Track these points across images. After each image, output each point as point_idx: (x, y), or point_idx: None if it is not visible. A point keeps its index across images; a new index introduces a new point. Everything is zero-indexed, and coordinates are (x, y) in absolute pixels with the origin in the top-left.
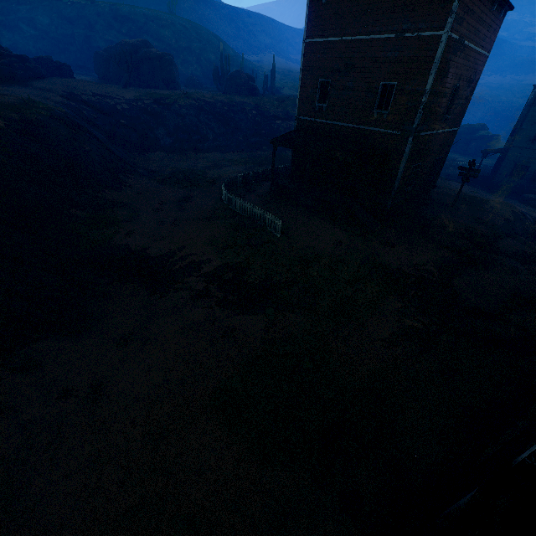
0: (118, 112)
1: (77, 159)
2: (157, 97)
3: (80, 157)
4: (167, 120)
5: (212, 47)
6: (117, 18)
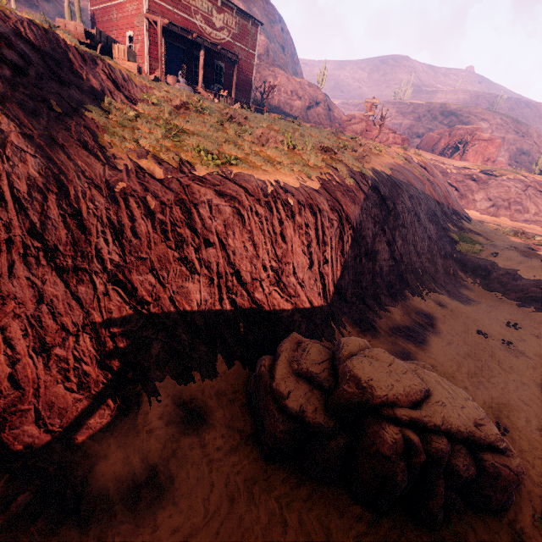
0: (447, 174)
1: (447, 193)
2: (484, 169)
3: (448, 193)
4: (489, 187)
5: (528, 139)
6: (443, 113)
